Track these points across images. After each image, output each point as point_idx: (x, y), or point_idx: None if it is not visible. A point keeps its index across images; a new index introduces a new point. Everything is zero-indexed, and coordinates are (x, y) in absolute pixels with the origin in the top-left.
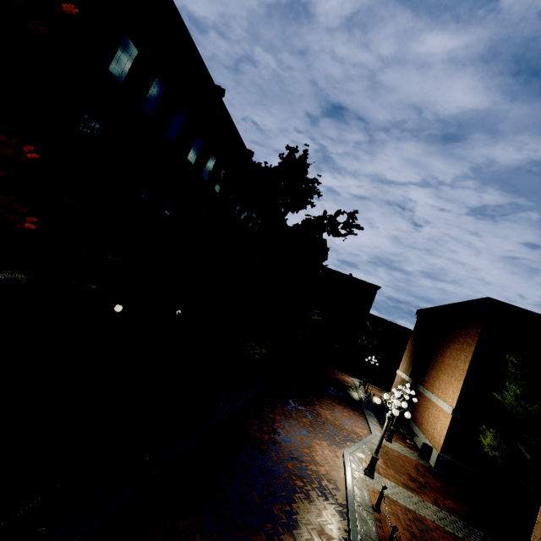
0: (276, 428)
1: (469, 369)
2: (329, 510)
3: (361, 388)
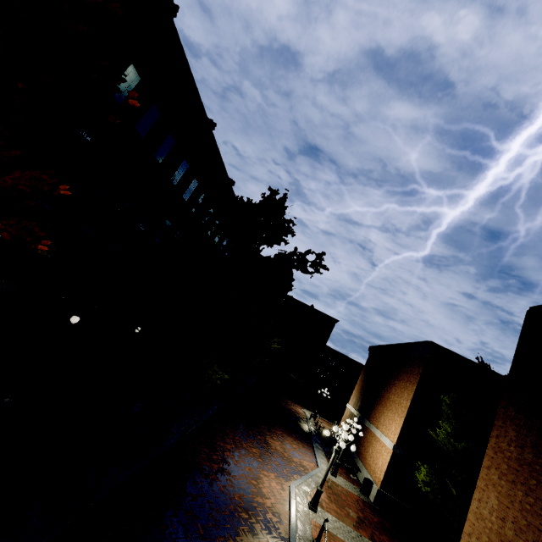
0: (226, 458)
1: (410, 407)
2: None
3: (312, 420)
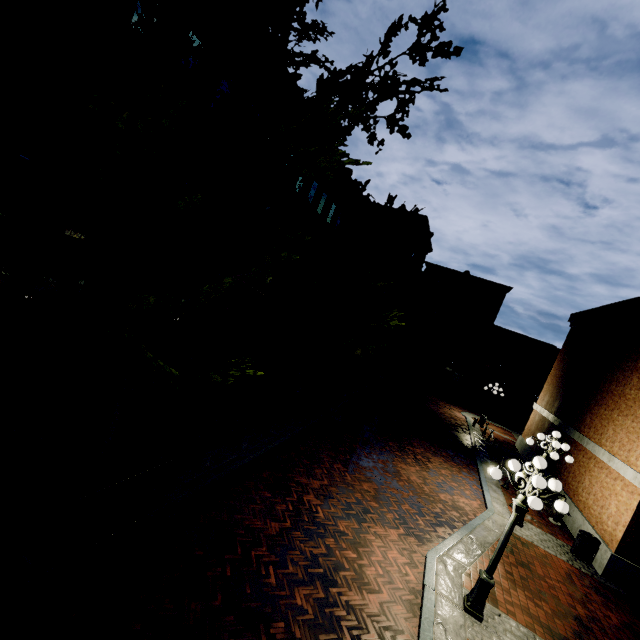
0: (303, 507)
1: None
2: None
3: (476, 428)
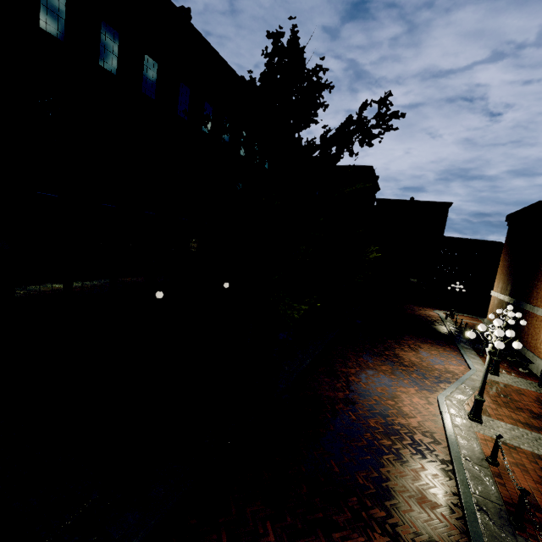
0: (351, 383)
1: None
2: (428, 470)
3: (448, 320)
